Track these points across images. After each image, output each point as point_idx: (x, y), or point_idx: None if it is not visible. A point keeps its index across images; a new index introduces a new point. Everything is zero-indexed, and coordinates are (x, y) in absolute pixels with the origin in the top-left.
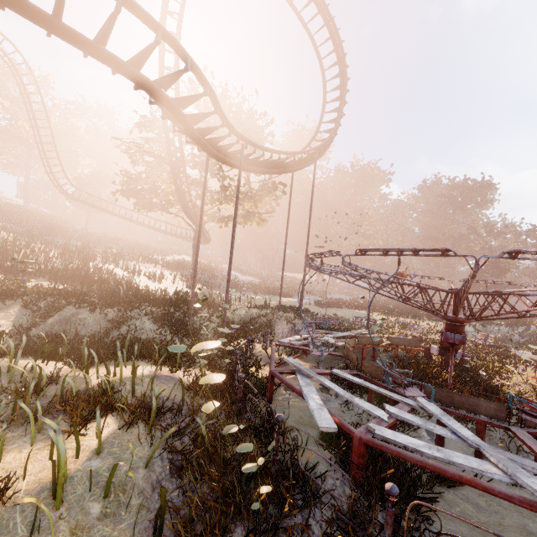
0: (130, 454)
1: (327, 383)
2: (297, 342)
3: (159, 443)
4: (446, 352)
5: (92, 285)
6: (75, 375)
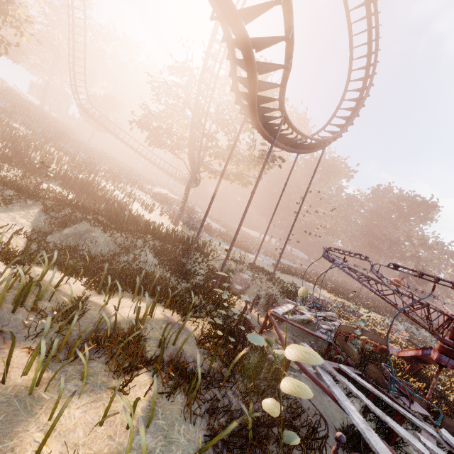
0: (178, 433)
1: (353, 389)
2: (289, 317)
3: (219, 437)
4: (418, 362)
5: (97, 201)
6: (95, 301)
